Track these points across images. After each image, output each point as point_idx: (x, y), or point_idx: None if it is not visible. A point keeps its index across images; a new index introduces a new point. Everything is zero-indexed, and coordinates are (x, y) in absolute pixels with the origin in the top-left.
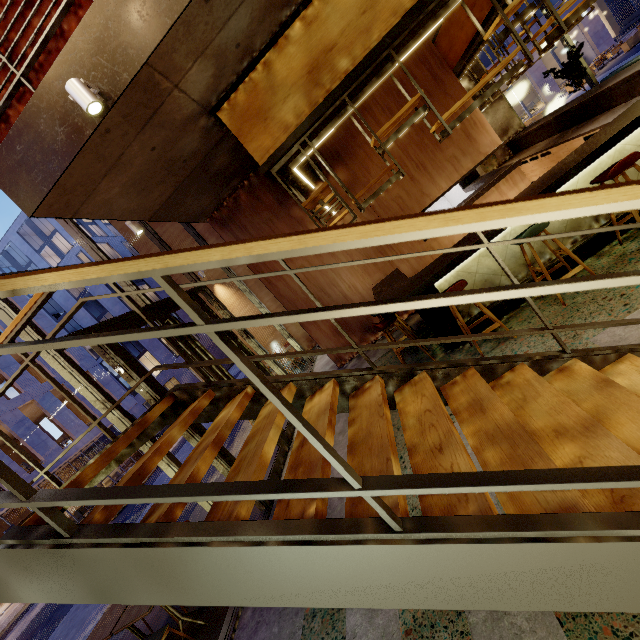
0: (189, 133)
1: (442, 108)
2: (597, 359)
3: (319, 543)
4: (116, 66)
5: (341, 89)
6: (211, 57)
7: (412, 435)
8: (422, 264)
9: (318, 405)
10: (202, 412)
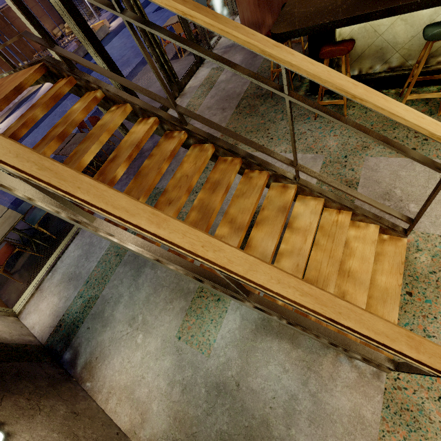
0: None
1: None
2: (307, 192)
3: (81, 224)
4: None
5: None
6: None
7: (171, 184)
8: None
9: (136, 135)
10: (71, 88)
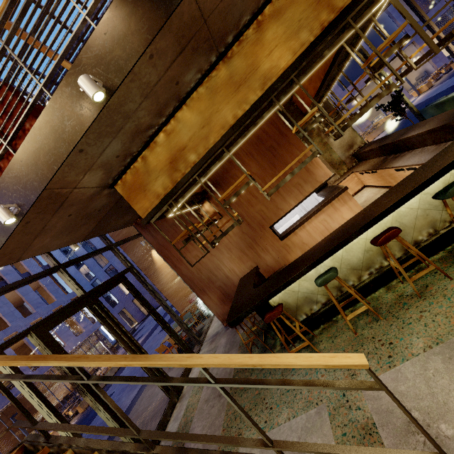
0: (97, 199)
1: (287, 152)
2: None
3: None
4: (27, 191)
5: (191, 173)
6: (98, 168)
7: None
8: (281, 256)
9: None
10: None
